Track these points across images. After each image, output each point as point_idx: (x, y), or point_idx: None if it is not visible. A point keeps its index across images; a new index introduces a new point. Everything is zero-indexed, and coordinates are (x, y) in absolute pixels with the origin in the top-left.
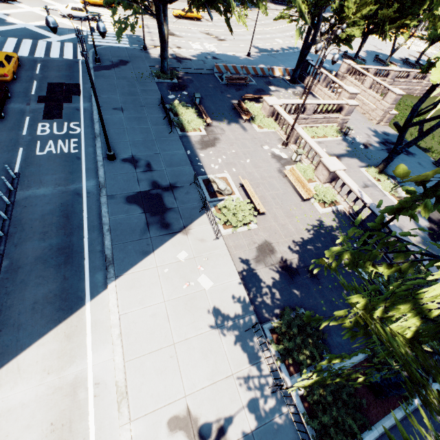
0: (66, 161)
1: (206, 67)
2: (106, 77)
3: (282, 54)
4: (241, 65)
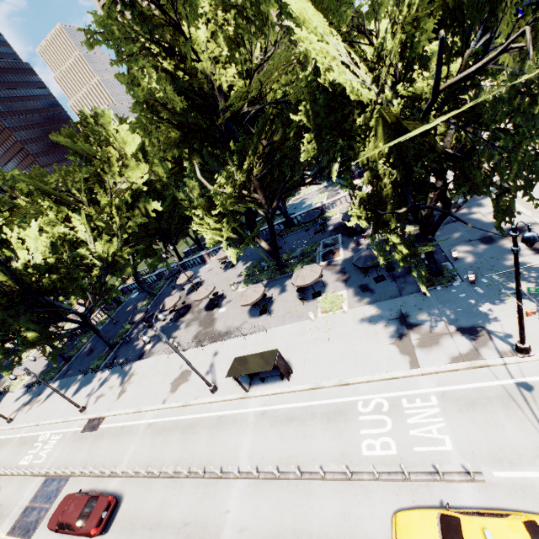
0: None
1: None
2: None
3: None
4: None
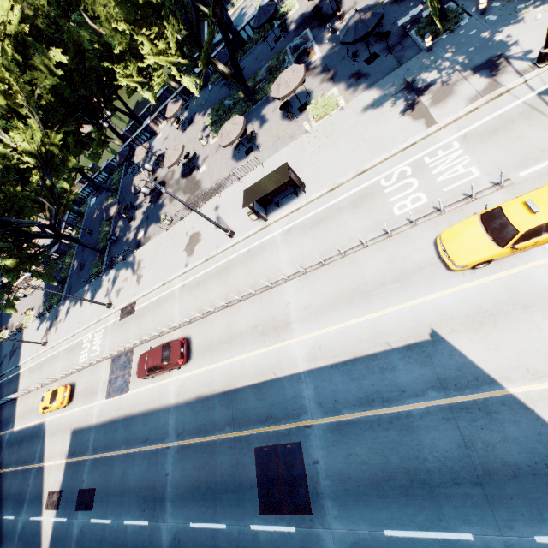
0: None
1: None
2: None
3: None
4: None
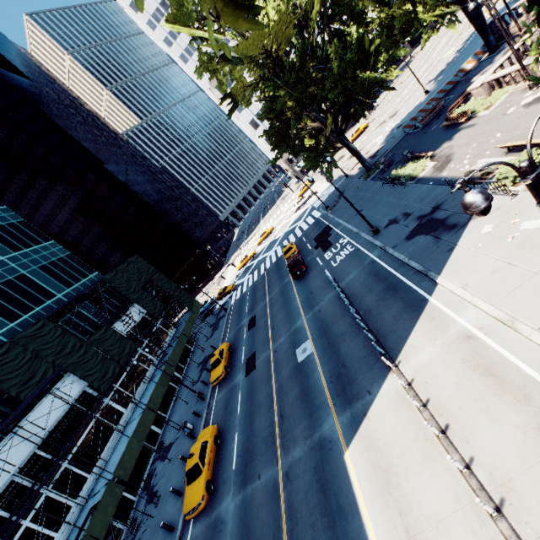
0: (352, 256)
1: (397, 137)
2: (338, 208)
3: (460, 54)
4: (425, 103)
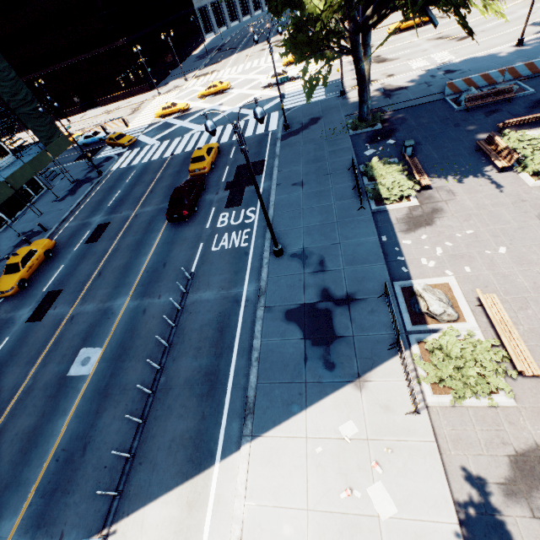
0: (234, 257)
1: (431, 92)
2: (292, 145)
3: None
4: (500, 68)
